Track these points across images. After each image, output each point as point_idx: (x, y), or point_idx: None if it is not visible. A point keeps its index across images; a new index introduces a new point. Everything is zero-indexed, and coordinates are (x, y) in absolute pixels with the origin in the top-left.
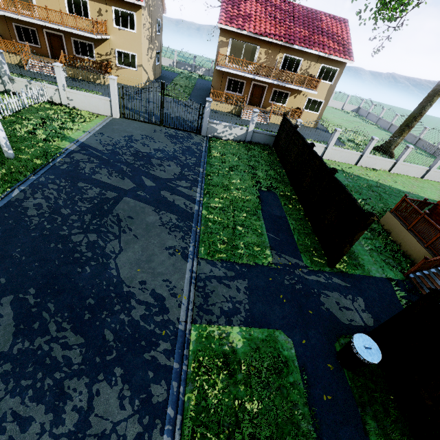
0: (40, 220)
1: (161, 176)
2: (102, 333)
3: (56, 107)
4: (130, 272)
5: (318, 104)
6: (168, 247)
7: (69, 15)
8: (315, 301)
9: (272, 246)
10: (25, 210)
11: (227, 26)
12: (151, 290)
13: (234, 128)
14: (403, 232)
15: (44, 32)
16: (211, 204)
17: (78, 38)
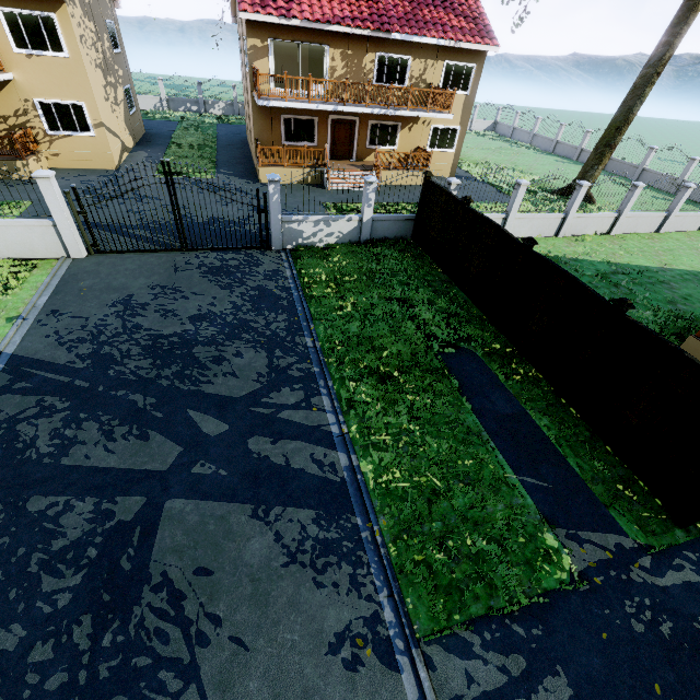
0: None
1: (233, 392)
2: None
3: None
4: None
5: (451, 135)
6: (334, 638)
7: None
8: None
9: (549, 515)
10: None
11: (258, 14)
12: None
13: (335, 222)
14: None
15: None
16: (371, 438)
17: None
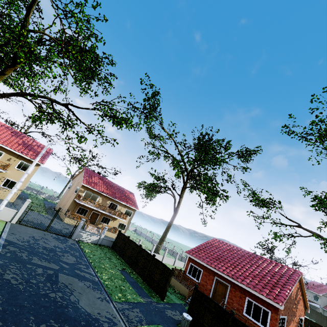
0: (24, 286)
1: (69, 262)
2: None
3: None
4: (90, 309)
5: (124, 226)
6: (98, 297)
7: None
8: (164, 313)
9: (139, 294)
10: (9, 280)
11: (87, 185)
12: (104, 316)
13: (93, 236)
14: (179, 284)
15: None
16: (103, 276)
17: None
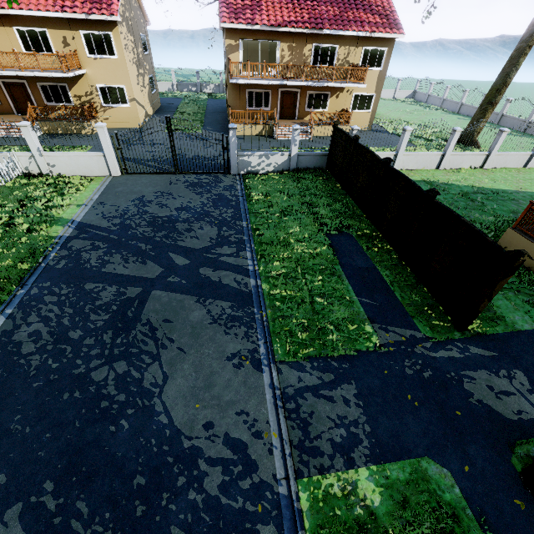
0: (42, 358)
1: (195, 246)
2: None
3: (35, 180)
4: (187, 412)
5: (368, 100)
6: (230, 355)
7: (26, 54)
8: (459, 392)
9: (371, 317)
10: (18, 346)
11: (232, 24)
12: (223, 435)
13: (273, 156)
14: None
15: (0, 83)
16: (271, 272)
17: (46, 81)
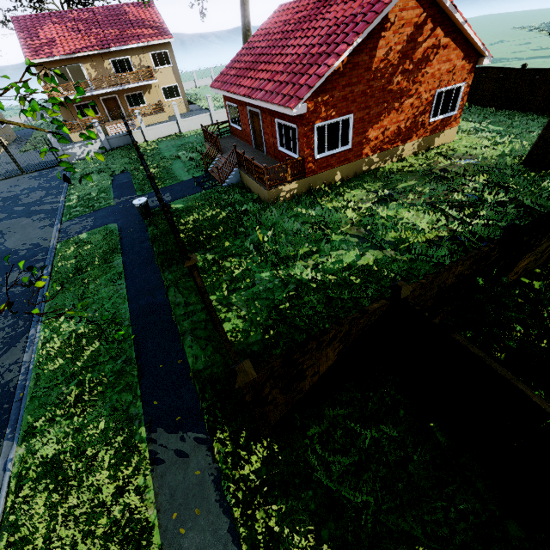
0: None
1: (30, 201)
2: (4, 265)
3: None
4: (15, 244)
5: (175, 89)
6: (40, 227)
7: None
8: None
9: (116, 197)
10: None
11: (36, 60)
12: (30, 244)
13: (89, 145)
14: (211, 149)
15: None
16: (71, 198)
17: None
